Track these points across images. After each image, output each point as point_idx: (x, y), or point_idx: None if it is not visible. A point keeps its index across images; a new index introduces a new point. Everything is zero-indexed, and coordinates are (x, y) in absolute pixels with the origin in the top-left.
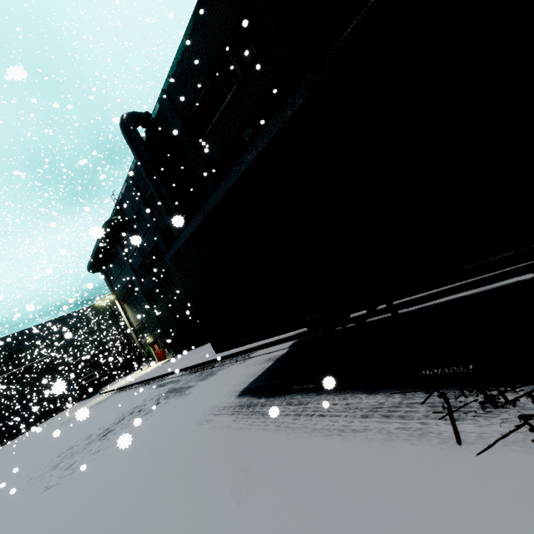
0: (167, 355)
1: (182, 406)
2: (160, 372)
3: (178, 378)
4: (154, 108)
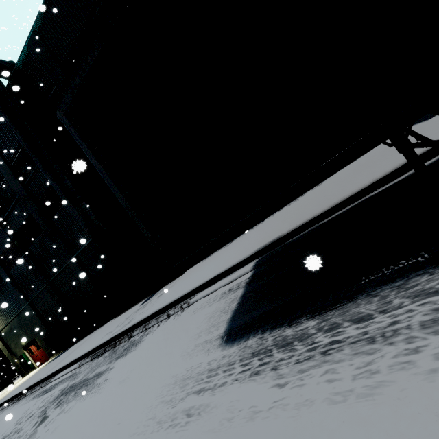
0: (49, 355)
1: (99, 407)
2: (42, 375)
3: (74, 371)
4: (21, 53)
